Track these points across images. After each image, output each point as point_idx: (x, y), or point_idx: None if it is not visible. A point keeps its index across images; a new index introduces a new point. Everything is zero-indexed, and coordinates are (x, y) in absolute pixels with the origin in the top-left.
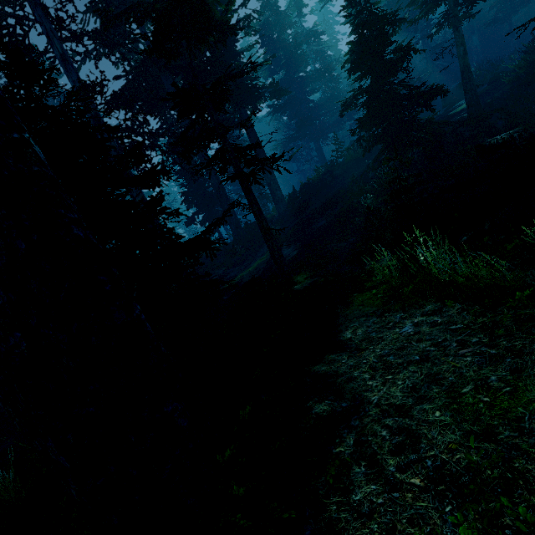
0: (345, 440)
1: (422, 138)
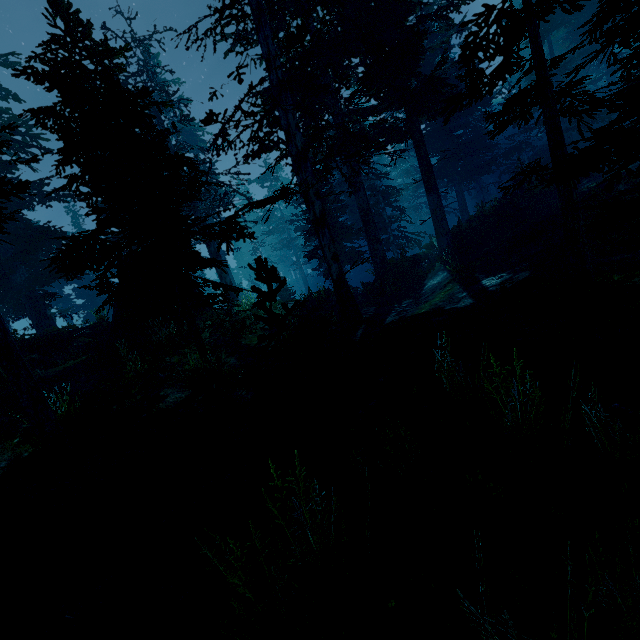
0: None
1: None
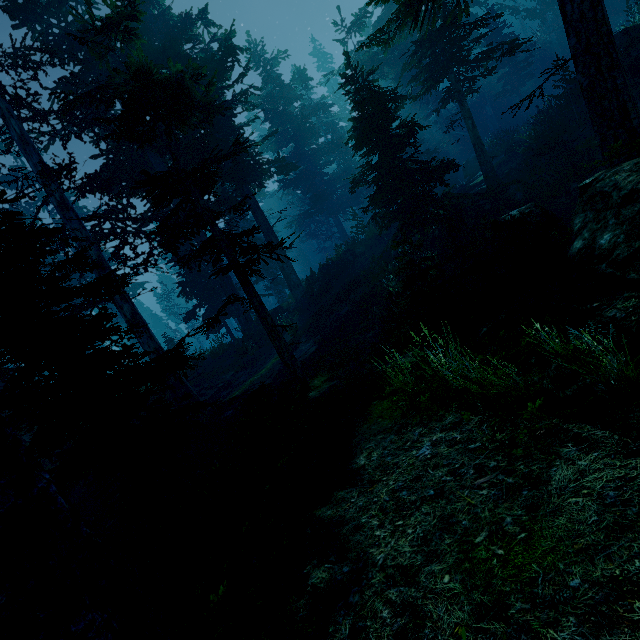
0: (340, 629)
1: (439, 214)
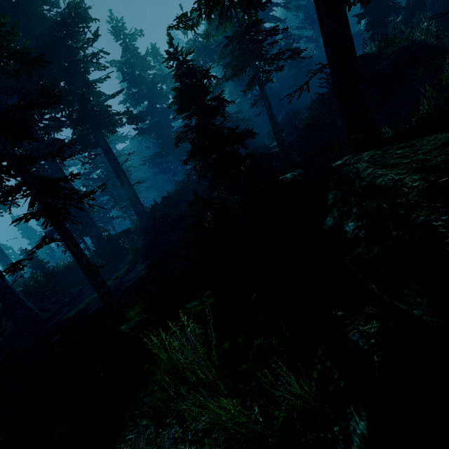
0: None
1: (241, 170)
